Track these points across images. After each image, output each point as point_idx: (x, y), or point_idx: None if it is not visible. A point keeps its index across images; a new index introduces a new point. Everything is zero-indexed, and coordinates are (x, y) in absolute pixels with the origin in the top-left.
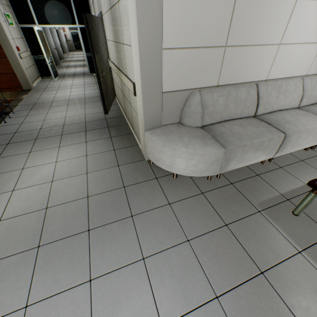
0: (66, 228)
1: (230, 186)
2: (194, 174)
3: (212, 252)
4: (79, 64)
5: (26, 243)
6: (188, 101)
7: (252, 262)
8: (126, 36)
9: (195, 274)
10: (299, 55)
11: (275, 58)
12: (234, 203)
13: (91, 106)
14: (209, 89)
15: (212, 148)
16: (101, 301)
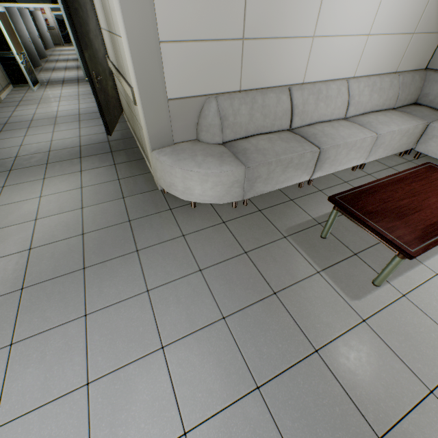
0: (56, 268)
1: (257, 213)
2: (213, 200)
3: (226, 279)
4: (70, 65)
5: (6, 286)
6: (203, 110)
7: (267, 285)
8: (116, 25)
9: (204, 300)
10: (341, 51)
11: (310, 54)
12: (259, 230)
13: (88, 125)
14: (228, 95)
15: (230, 166)
16: (98, 332)
